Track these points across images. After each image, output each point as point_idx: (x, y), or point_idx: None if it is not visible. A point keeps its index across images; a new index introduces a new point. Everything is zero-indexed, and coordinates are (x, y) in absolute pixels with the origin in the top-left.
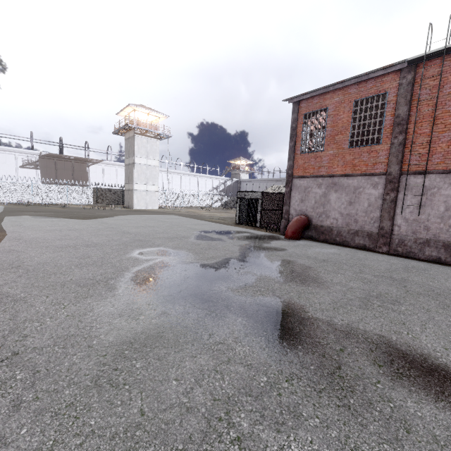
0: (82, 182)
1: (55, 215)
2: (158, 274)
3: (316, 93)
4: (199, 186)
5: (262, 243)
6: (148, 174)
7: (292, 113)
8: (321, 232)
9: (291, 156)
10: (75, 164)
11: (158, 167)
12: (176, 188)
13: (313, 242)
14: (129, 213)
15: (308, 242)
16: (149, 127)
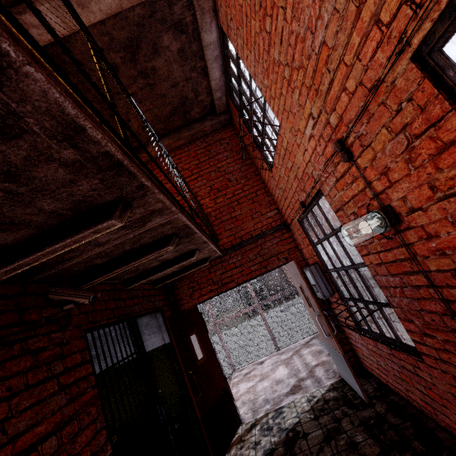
0: None
1: None
2: None
3: None
4: None
5: None
6: None
7: None
8: None
9: None
10: None
11: None
12: None
13: None
14: None
15: None
16: None
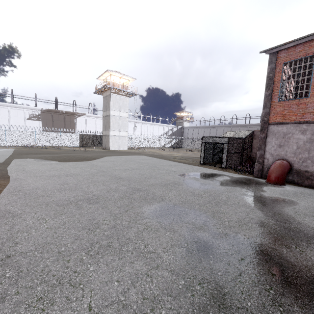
0: (71, 129)
1: (52, 157)
2: (216, 277)
3: (301, 40)
4: (154, 132)
5: (258, 191)
6: (120, 123)
7: (268, 64)
8: (306, 177)
9: (267, 104)
10: (66, 117)
11: (127, 118)
12: (137, 133)
13: (302, 188)
14: (108, 154)
15: (296, 187)
16: (121, 88)
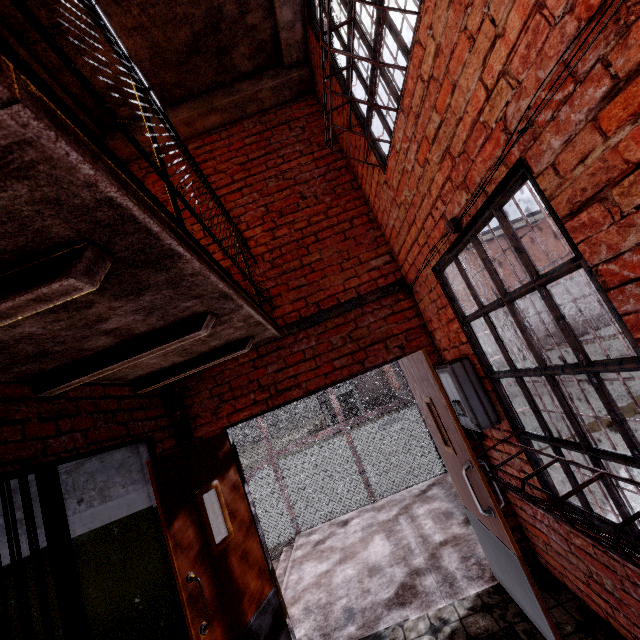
0: None
1: None
2: None
3: None
4: None
5: None
6: None
7: None
8: None
9: None
10: None
11: None
12: None
13: None
14: None
15: None
16: None
